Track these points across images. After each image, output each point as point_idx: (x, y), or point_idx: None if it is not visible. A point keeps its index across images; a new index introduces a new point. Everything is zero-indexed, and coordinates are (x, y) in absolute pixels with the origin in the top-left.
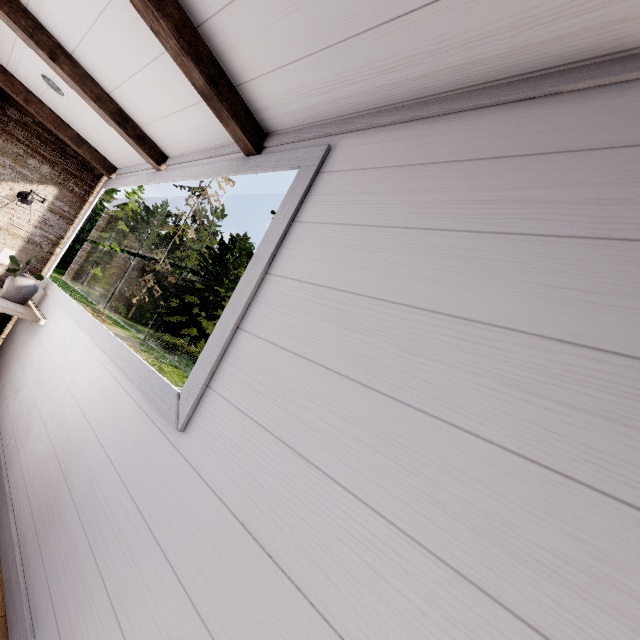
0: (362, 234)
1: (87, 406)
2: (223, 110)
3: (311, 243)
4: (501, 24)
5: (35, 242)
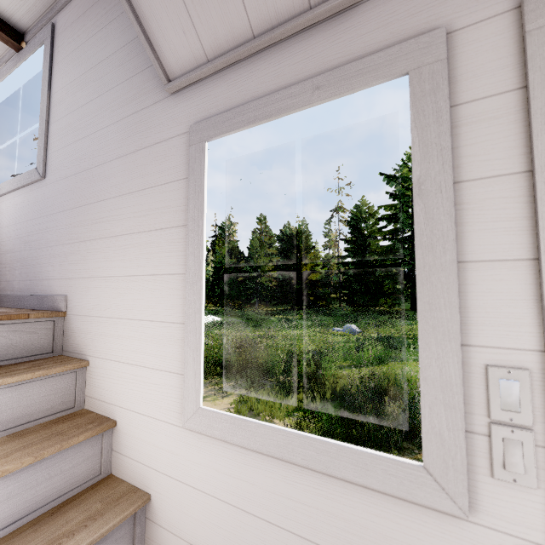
0: (77, 53)
1: None
2: None
3: (62, 70)
4: None
5: None
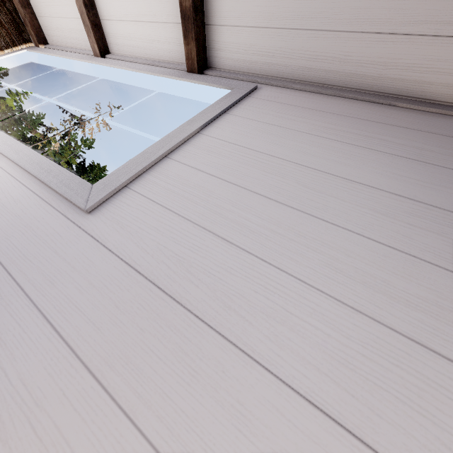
0: (279, 130)
1: None
2: (192, 31)
3: (239, 126)
4: (380, 60)
5: None
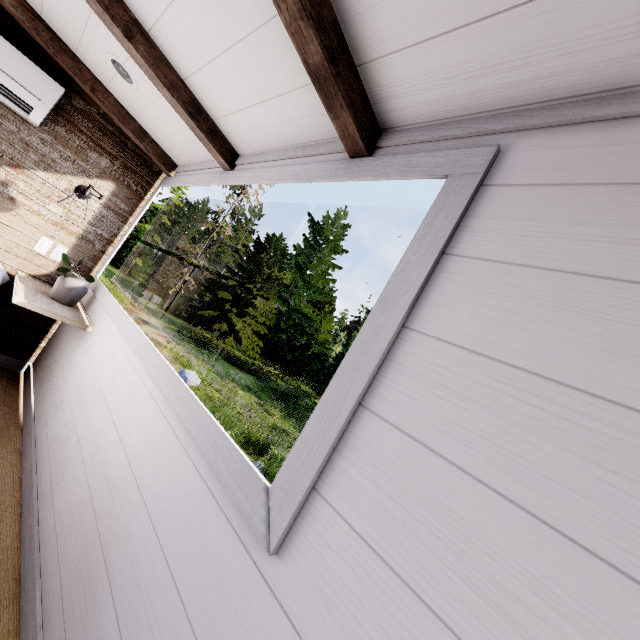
0: (601, 292)
1: (135, 456)
2: (338, 96)
3: (486, 292)
4: None
5: (88, 239)
